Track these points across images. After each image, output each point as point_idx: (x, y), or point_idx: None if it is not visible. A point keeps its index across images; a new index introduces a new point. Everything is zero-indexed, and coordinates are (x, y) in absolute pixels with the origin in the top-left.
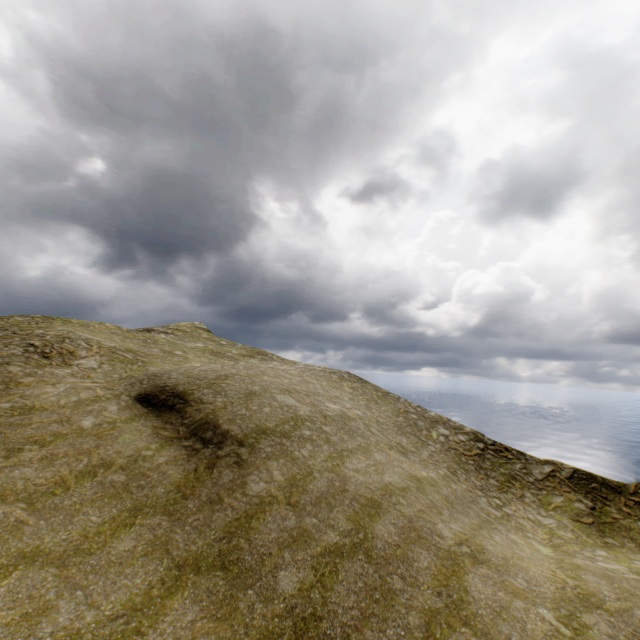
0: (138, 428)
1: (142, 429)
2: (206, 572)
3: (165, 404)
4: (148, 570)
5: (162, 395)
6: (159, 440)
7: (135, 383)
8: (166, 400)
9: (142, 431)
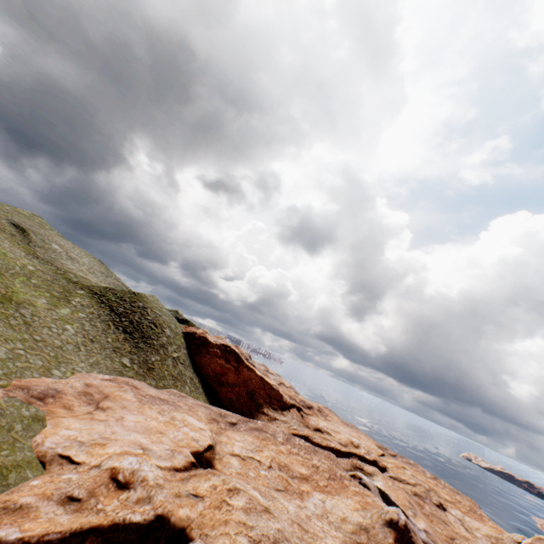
0: (12, 229)
1: (13, 229)
2: (25, 248)
3: (20, 228)
4: (15, 243)
5: (19, 226)
6: (17, 233)
7: (9, 220)
8: (20, 227)
9: (13, 230)
